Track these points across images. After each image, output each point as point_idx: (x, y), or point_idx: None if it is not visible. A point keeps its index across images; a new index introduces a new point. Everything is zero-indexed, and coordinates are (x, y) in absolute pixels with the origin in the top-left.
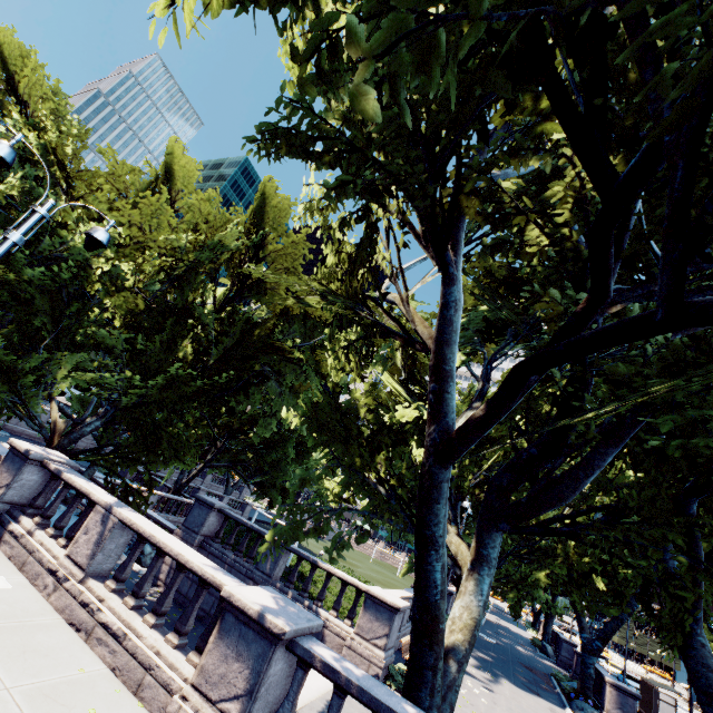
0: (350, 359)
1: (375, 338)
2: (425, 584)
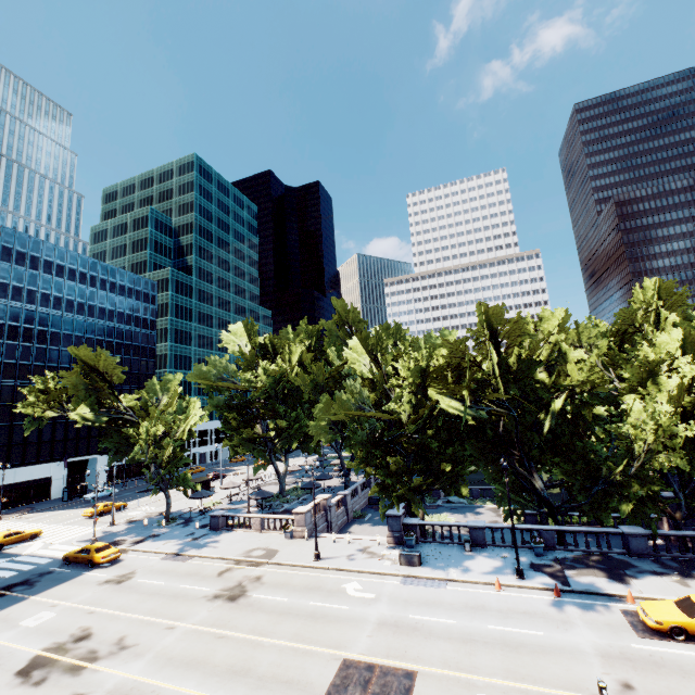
0: None
1: None
2: None
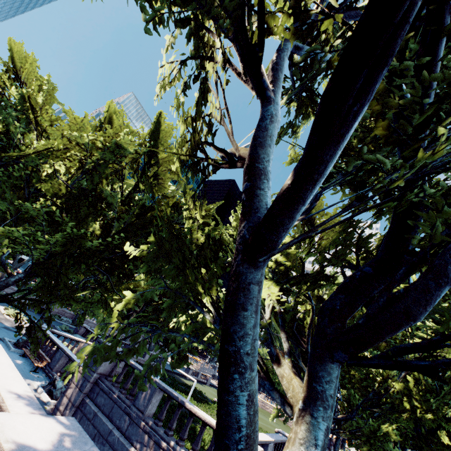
0: (195, 204)
1: (209, 175)
2: (224, 423)
